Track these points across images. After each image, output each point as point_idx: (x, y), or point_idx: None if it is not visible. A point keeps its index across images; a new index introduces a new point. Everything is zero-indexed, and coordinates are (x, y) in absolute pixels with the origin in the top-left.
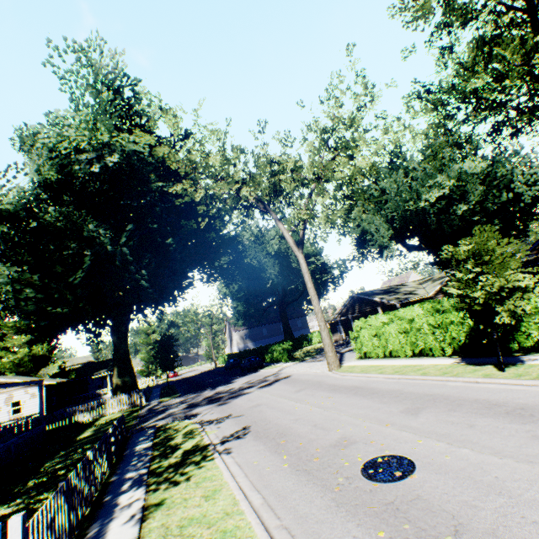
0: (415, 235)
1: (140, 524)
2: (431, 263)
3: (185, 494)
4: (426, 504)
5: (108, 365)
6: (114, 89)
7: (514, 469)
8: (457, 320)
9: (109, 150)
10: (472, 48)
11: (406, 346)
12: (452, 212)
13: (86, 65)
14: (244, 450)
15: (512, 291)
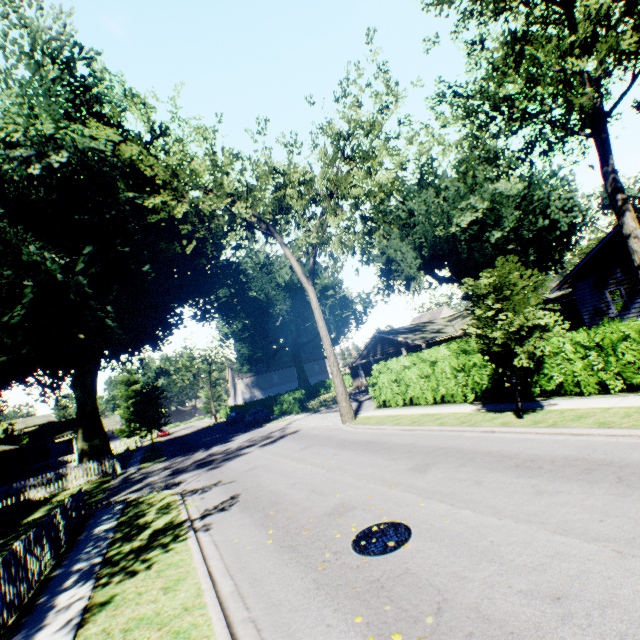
0: (447, 265)
1: (75, 631)
2: (463, 297)
3: (141, 587)
4: (414, 579)
5: (74, 426)
6: (62, 63)
7: (512, 531)
8: (480, 362)
9: (55, 146)
10: (501, 44)
11: (427, 392)
12: (485, 240)
13: (17, 24)
14: (226, 526)
15: (532, 331)
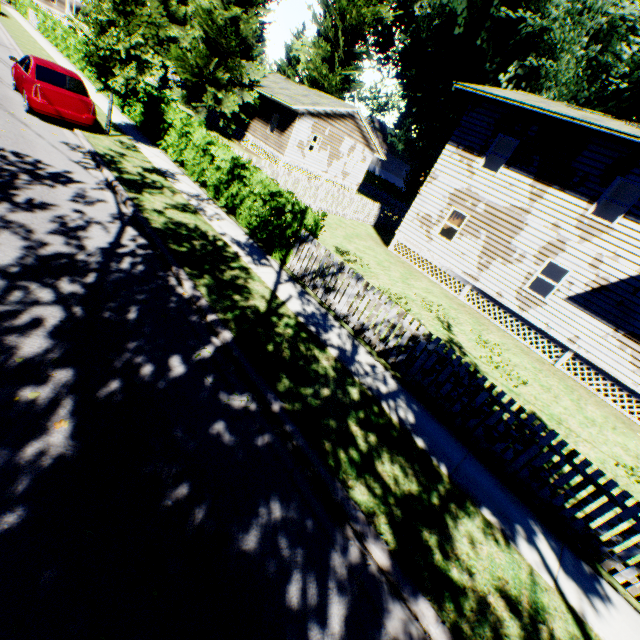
0: None
1: None
2: None
3: None
4: None
5: None
6: None
7: None
8: None
9: None
10: None
11: None
12: None
13: None
14: None
15: None
